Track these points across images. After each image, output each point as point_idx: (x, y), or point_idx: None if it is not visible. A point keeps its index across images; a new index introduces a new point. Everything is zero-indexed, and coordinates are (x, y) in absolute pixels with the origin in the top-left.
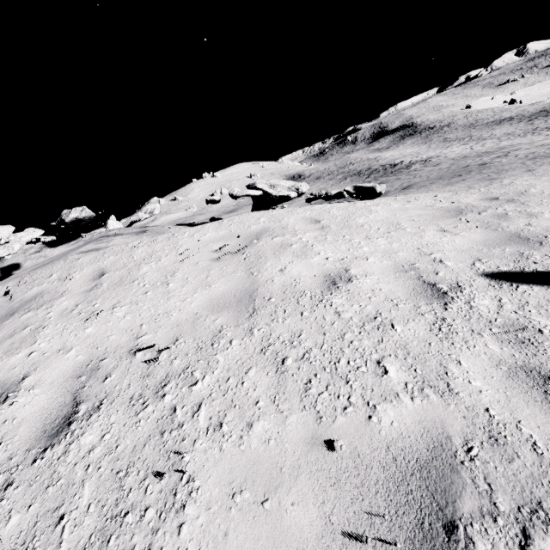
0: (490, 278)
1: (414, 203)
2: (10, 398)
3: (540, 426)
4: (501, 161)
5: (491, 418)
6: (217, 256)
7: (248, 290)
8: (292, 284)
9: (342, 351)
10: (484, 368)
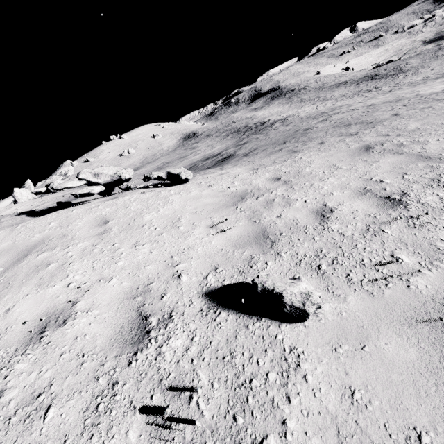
0: (208, 298)
1: (212, 188)
2: None
3: None
4: (319, 126)
5: None
6: None
7: None
8: None
9: None
10: None
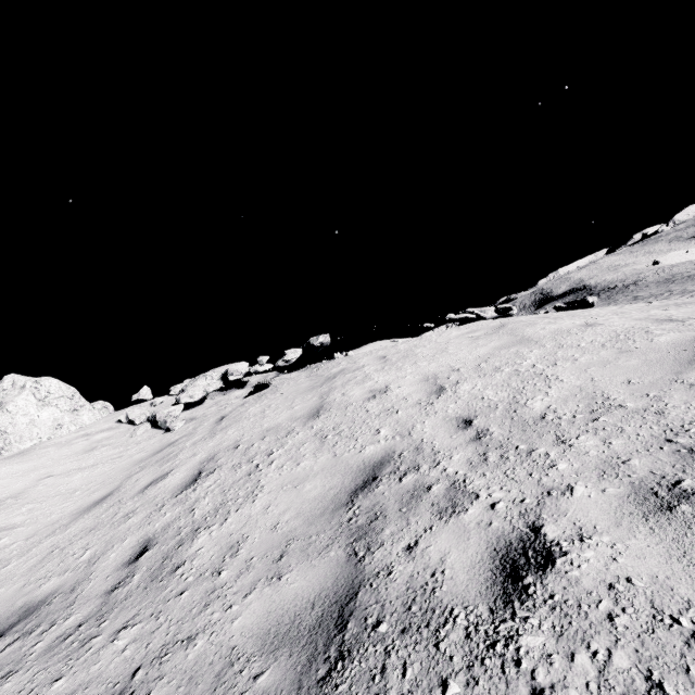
0: None
1: (629, 306)
2: (388, 391)
3: None
4: None
5: None
6: (475, 338)
7: (523, 339)
8: (558, 330)
9: (618, 334)
10: None
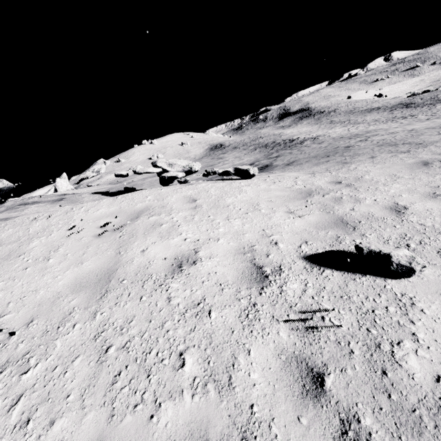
0: (307, 260)
1: (278, 184)
2: None
3: (287, 425)
4: (360, 145)
5: (251, 416)
6: (100, 232)
7: (110, 270)
8: (145, 266)
9: (157, 340)
10: (267, 358)
